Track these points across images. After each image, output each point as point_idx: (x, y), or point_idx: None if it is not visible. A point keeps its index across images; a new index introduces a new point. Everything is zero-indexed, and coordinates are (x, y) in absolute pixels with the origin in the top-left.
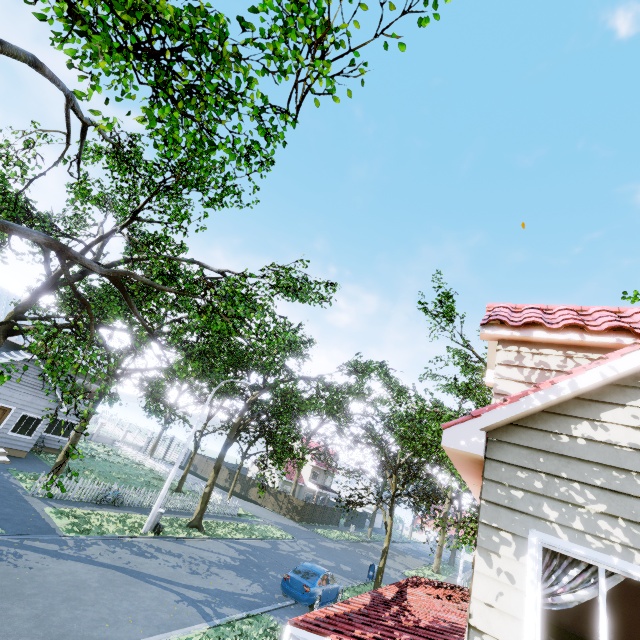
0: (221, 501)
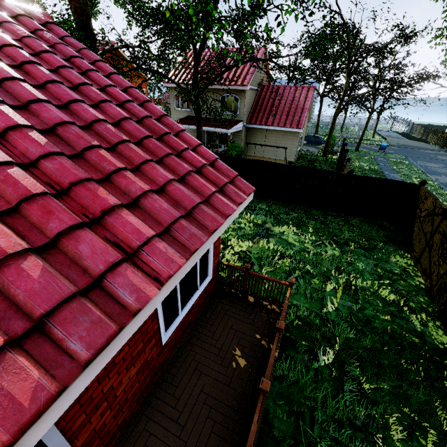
0: (370, 137)
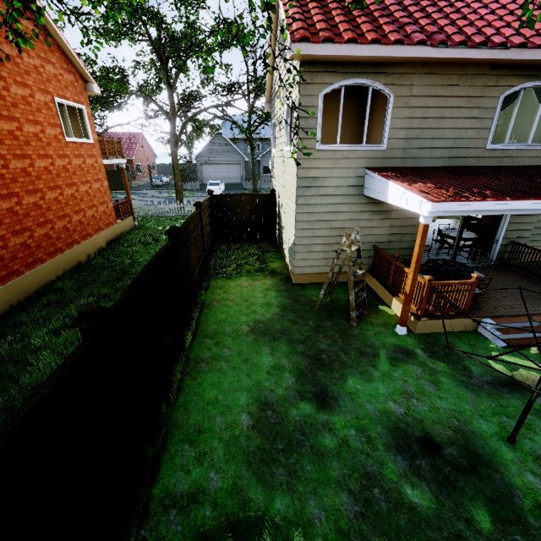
0: None
